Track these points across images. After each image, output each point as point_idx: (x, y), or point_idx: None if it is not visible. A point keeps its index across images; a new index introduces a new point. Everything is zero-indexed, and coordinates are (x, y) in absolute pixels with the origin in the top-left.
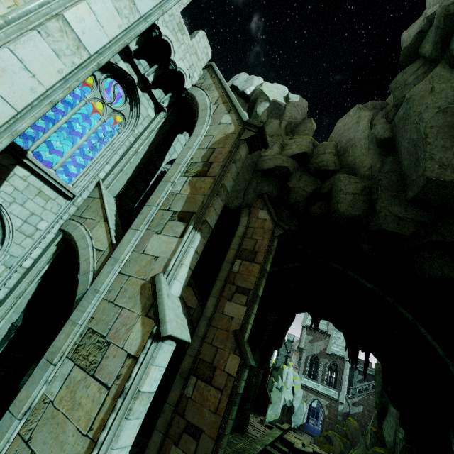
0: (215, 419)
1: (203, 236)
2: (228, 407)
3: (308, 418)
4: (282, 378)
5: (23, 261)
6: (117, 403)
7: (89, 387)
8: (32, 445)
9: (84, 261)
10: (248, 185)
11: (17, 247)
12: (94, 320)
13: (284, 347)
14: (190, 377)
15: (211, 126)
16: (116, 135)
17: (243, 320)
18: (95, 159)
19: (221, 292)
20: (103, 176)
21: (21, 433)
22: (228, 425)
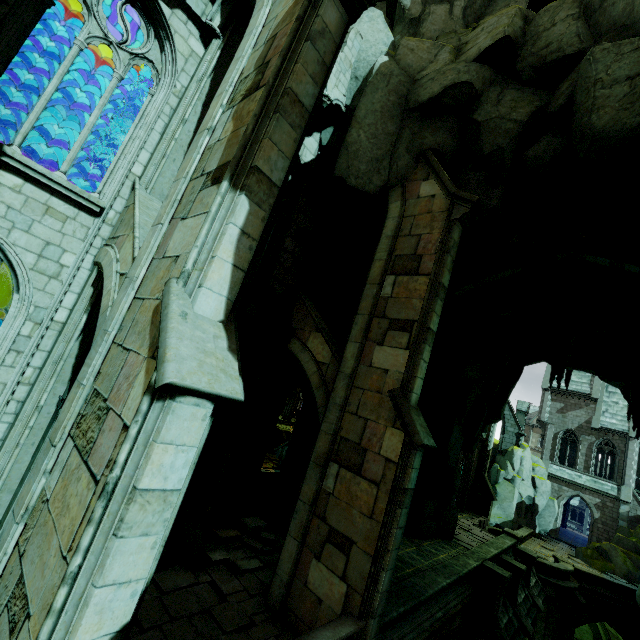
0: (370, 527)
1: (258, 202)
2: (390, 510)
3: (564, 521)
4: (513, 465)
5: (53, 313)
6: (94, 510)
7: (80, 480)
8: (23, 562)
9: (106, 295)
10: (395, 142)
11: (41, 295)
12: (101, 376)
13: (513, 421)
14: (329, 463)
15: (273, 4)
16: (148, 100)
17: (405, 372)
18: (124, 148)
19: (365, 333)
20: (140, 173)
21: (19, 543)
22: (393, 537)
